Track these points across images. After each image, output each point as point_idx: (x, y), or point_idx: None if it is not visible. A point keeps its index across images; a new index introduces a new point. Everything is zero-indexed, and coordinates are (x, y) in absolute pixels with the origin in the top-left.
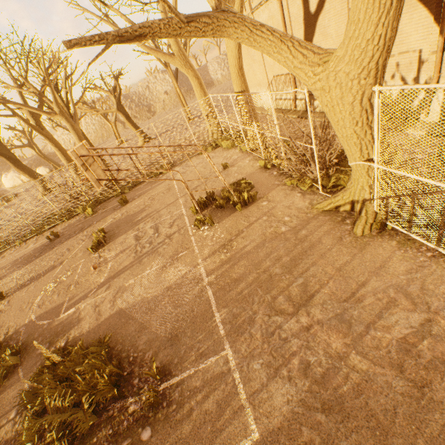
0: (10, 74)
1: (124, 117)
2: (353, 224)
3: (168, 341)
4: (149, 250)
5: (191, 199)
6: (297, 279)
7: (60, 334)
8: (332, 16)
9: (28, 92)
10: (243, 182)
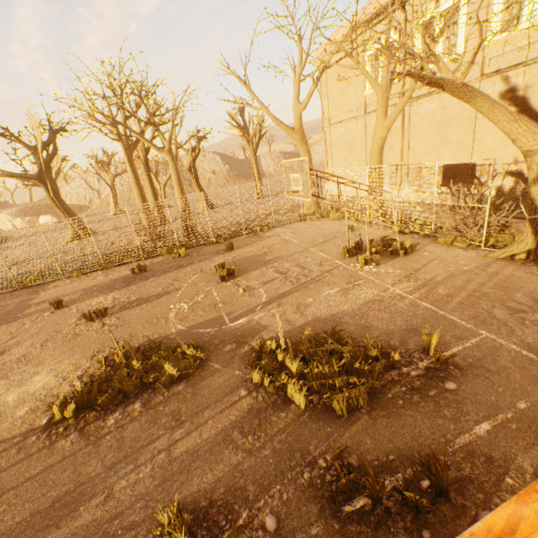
0: (122, 104)
1: (193, 179)
2: (537, 265)
3: (409, 333)
4: (309, 280)
5: (349, 240)
6: (513, 294)
7: (245, 337)
8: (457, 129)
9: (146, 123)
10: (388, 238)
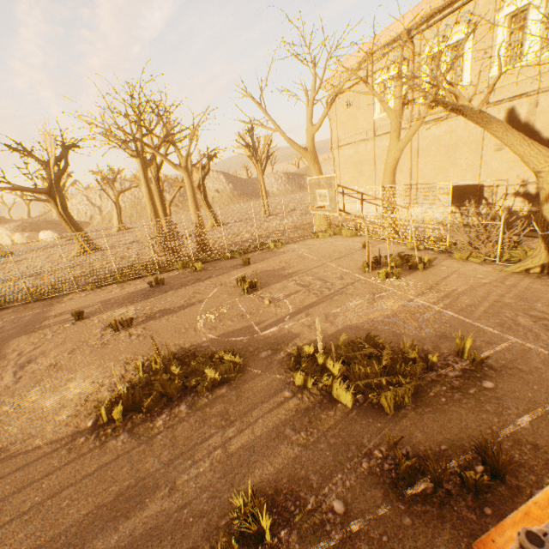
0: (140, 122)
1: (201, 196)
2: None
3: (440, 339)
4: (332, 292)
5: (369, 255)
6: (533, 304)
7: (279, 344)
8: (464, 152)
9: (164, 141)
10: (404, 254)
